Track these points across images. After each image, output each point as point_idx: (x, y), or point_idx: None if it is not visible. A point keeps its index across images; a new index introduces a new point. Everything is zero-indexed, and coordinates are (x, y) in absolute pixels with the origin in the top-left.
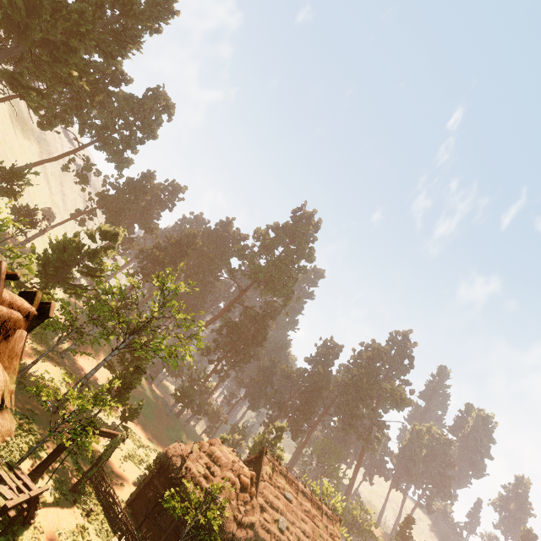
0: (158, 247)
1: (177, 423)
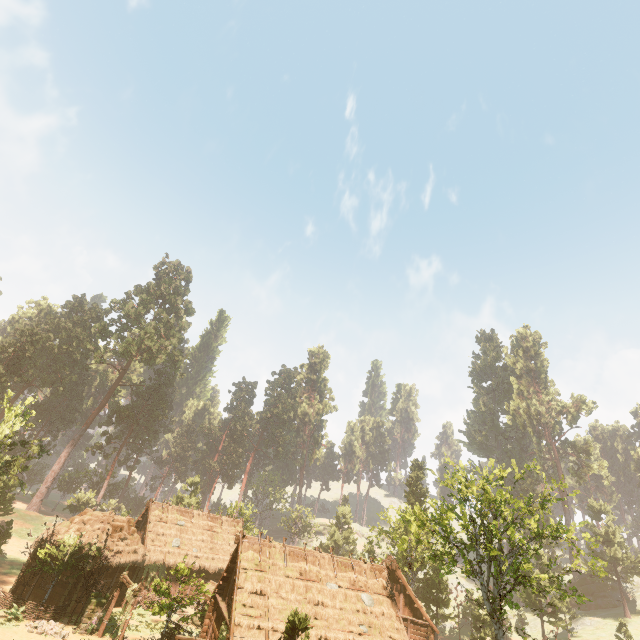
0: None
1: None
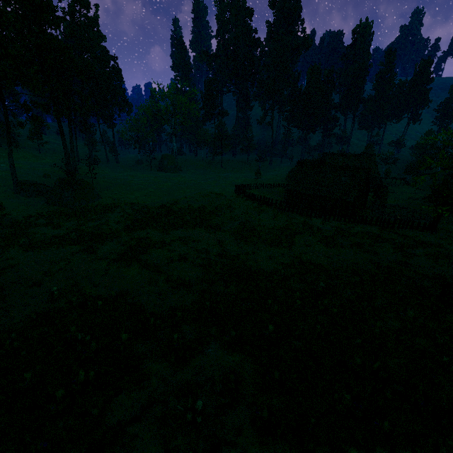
0: None
1: None
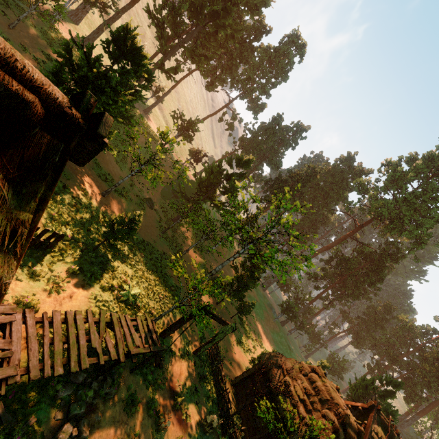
0: (279, 179)
1: (281, 330)
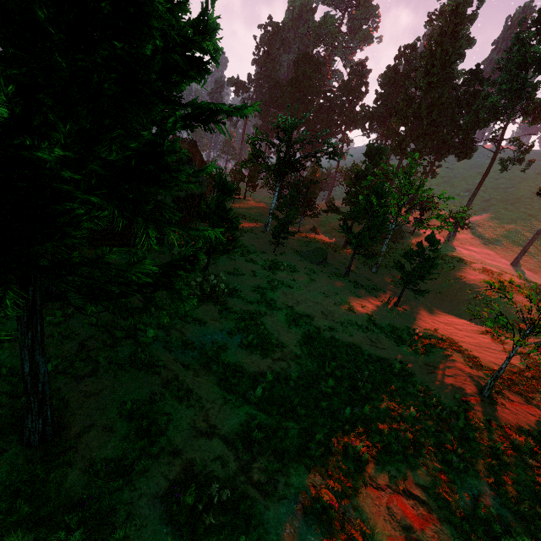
0: None
1: None
